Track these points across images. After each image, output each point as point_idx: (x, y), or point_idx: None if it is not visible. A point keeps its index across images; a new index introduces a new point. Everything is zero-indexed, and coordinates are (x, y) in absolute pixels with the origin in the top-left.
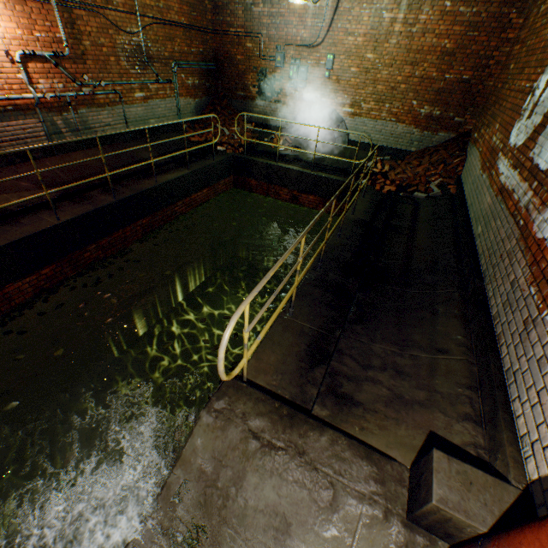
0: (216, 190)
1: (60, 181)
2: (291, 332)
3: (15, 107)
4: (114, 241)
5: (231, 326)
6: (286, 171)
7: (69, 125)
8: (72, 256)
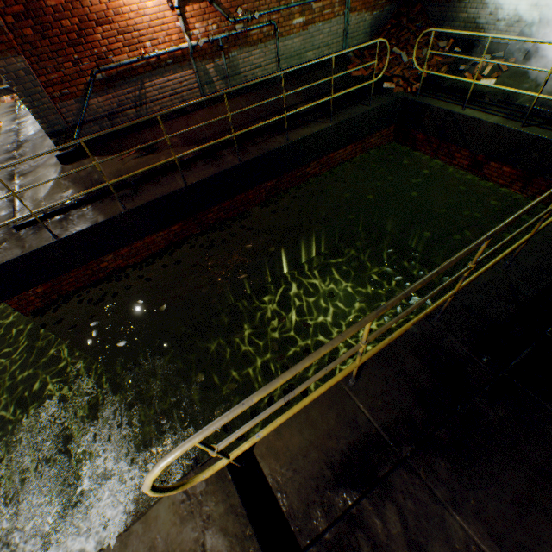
0: (364, 145)
1: (201, 138)
2: (337, 413)
3: (174, 60)
4: (235, 204)
5: (154, 473)
6: (473, 124)
7: (220, 72)
8: (196, 216)
